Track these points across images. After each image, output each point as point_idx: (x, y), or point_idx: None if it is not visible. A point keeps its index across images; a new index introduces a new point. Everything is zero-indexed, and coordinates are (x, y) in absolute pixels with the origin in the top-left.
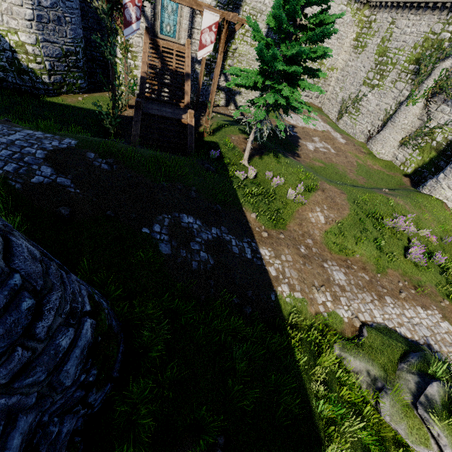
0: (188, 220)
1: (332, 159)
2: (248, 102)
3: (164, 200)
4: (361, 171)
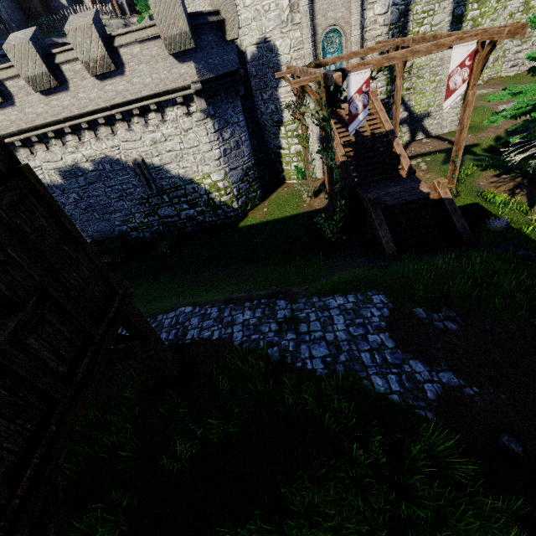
0: None
1: None
2: (513, 128)
3: None
4: None
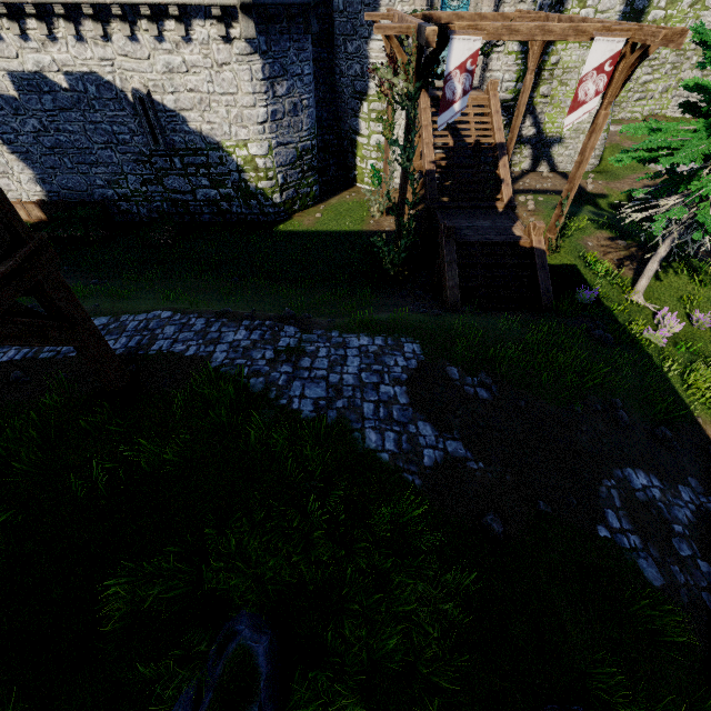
0: (640, 481)
1: None
2: (643, 178)
3: (588, 445)
4: None
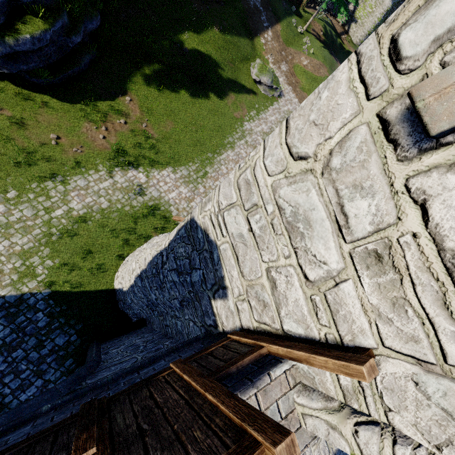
0: None
1: None
2: None
3: None
4: None
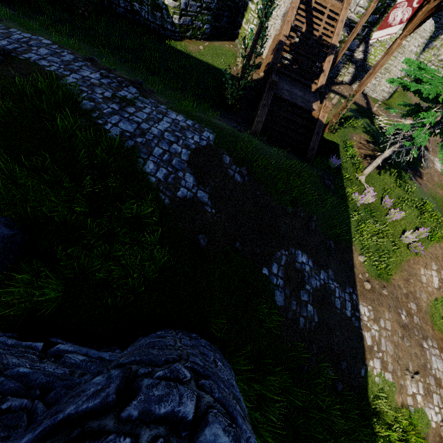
0: (302, 259)
1: None
2: (401, 104)
3: (284, 230)
4: None
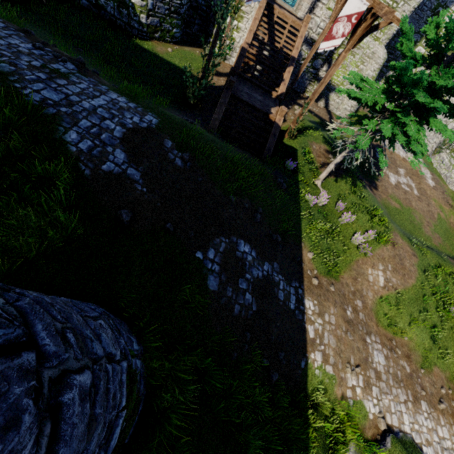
0: (244, 249)
1: (411, 203)
2: (351, 115)
3: (226, 219)
4: (440, 228)
